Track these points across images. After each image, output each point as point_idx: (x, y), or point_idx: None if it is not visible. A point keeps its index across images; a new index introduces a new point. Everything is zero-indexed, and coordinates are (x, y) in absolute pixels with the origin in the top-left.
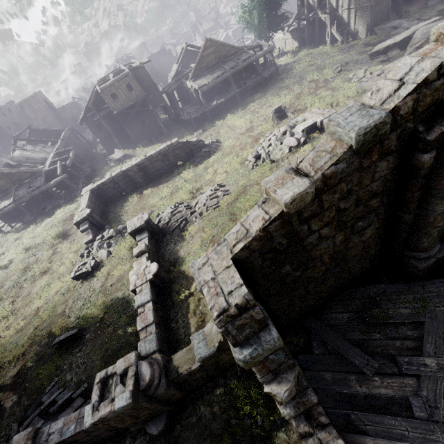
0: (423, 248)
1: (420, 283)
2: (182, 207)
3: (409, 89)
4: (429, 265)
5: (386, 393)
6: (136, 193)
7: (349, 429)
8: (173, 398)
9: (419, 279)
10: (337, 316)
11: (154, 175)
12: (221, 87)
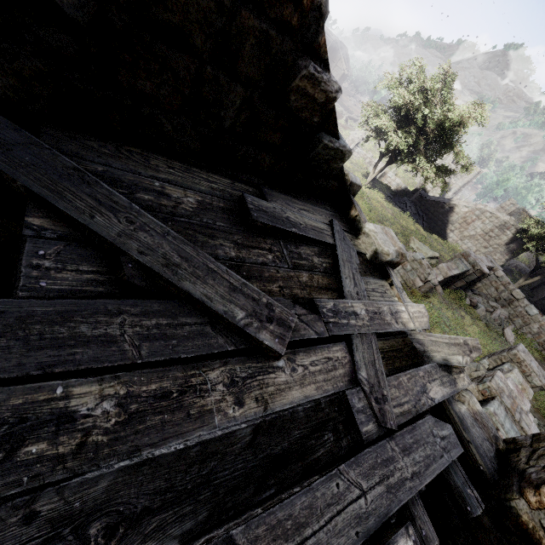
0: None
1: None
2: None
3: None
4: None
5: None
6: None
7: None
8: None
9: None
10: None
11: None
12: None
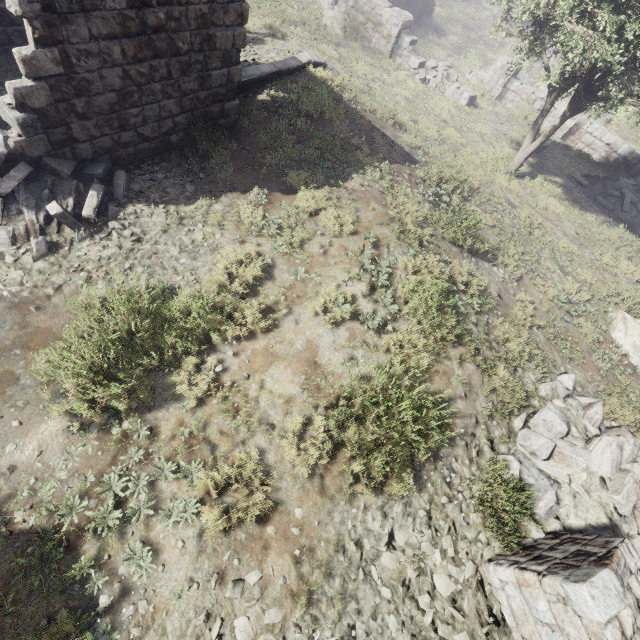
0: None
1: None
2: None
3: None
4: None
5: None
6: None
7: None
8: None
9: None
10: None
11: None
12: None
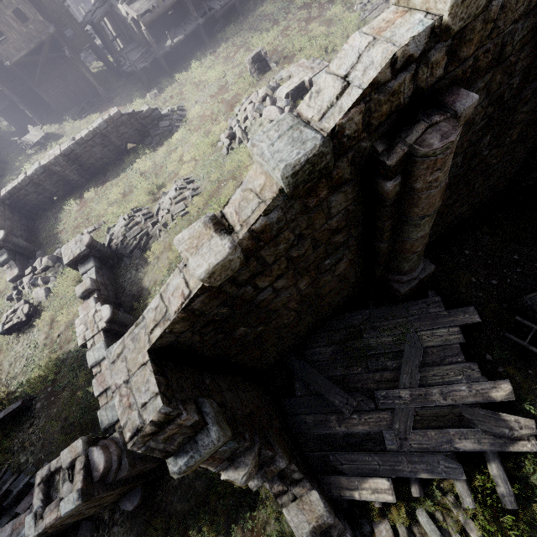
0: (405, 271)
1: (405, 305)
2: (139, 217)
3: (353, 98)
4: (412, 287)
5: (363, 430)
6: (73, 198)
7: (328, 470)
8: (146, 470)
9: (404, 300)
10: (321, 350)
11: (95, 168)
12: (176, 15)
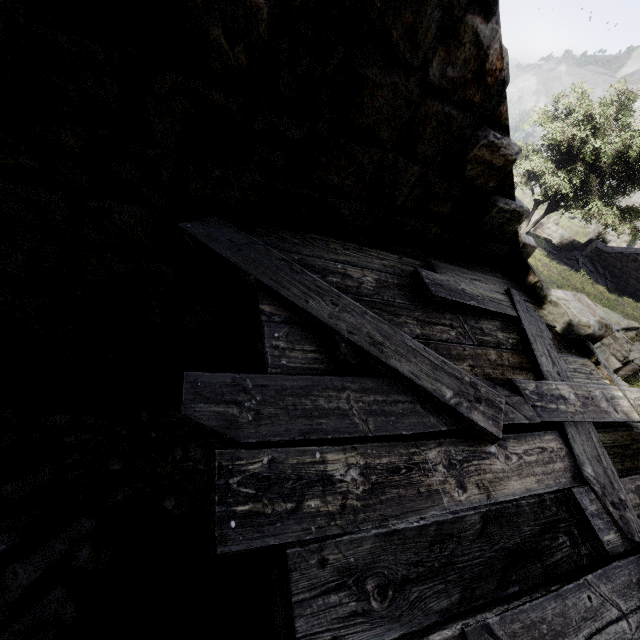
0: None
1: None
2: None
3: None
4: None
5: None
6: None
7: None
8: None
9: None
10: None
11: None
12: None
